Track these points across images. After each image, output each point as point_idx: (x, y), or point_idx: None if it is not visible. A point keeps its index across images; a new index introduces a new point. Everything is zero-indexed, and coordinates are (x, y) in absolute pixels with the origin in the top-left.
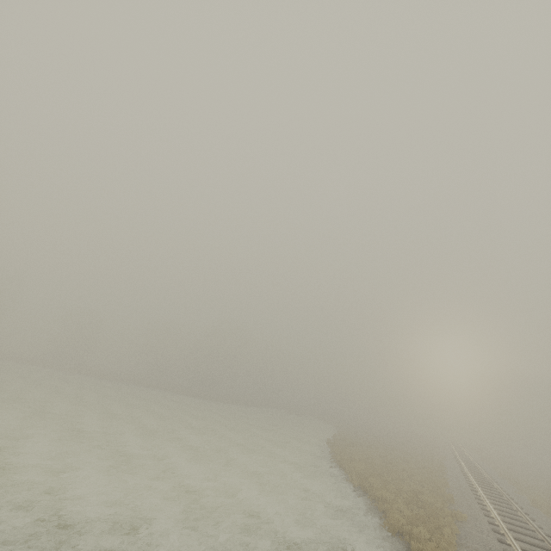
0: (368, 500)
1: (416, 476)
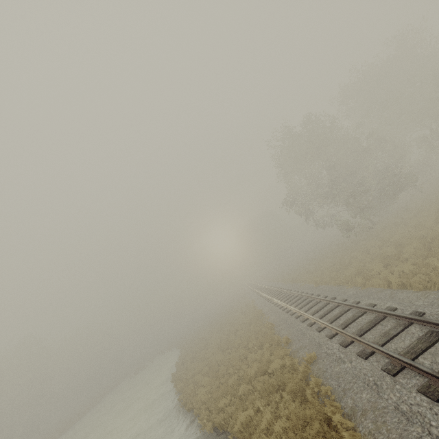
0: None
1: (251, 342)
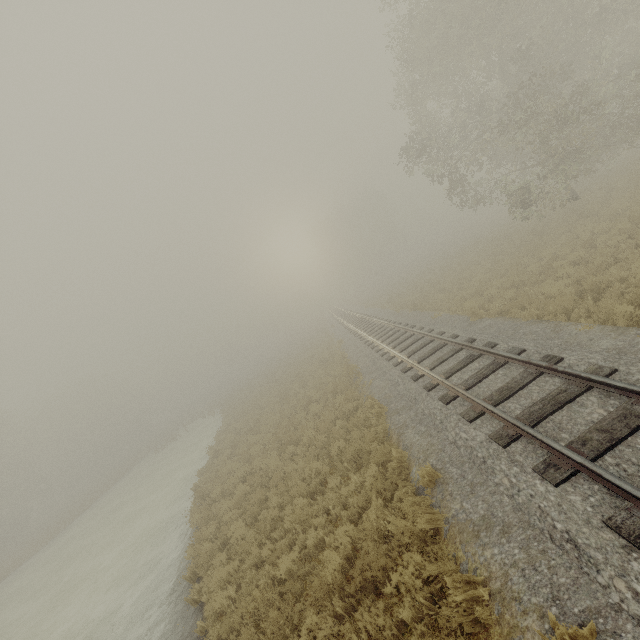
0: None
1: (335, 447)
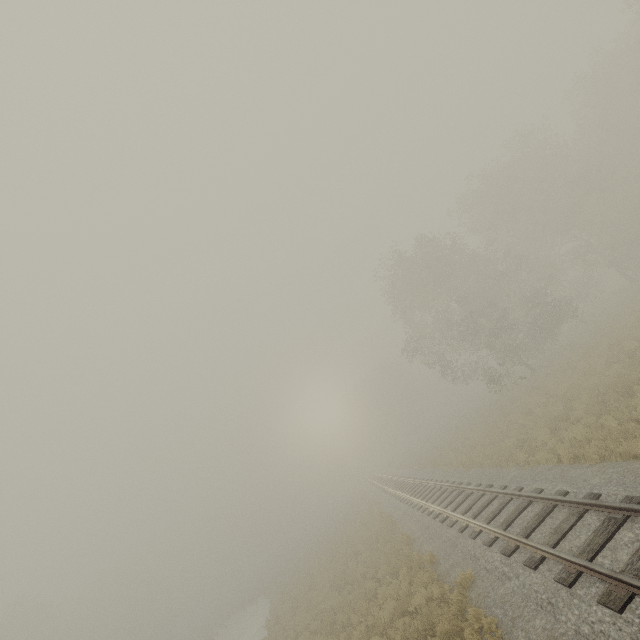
0: None
1: (380, 569)
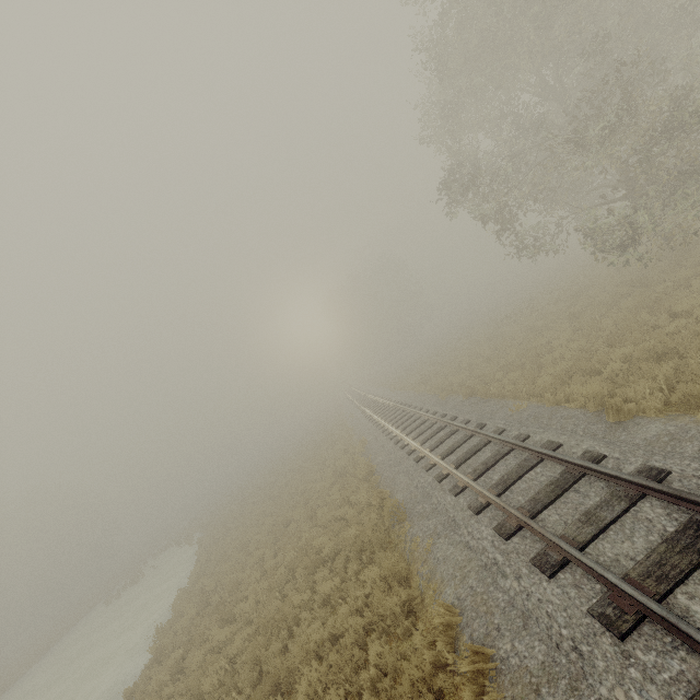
0: None
1: None
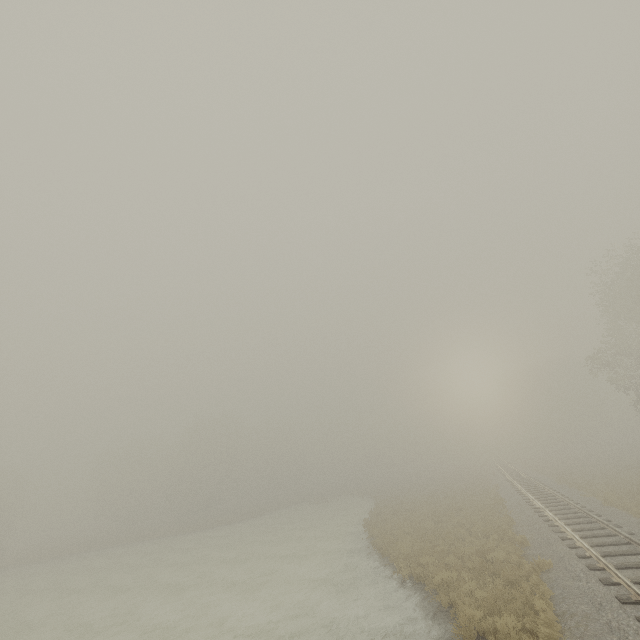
0: (427, 594)
1: (475, 527)
